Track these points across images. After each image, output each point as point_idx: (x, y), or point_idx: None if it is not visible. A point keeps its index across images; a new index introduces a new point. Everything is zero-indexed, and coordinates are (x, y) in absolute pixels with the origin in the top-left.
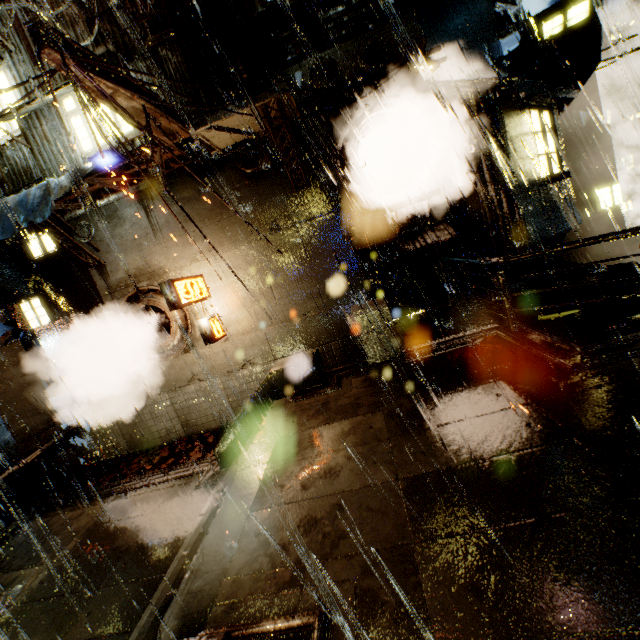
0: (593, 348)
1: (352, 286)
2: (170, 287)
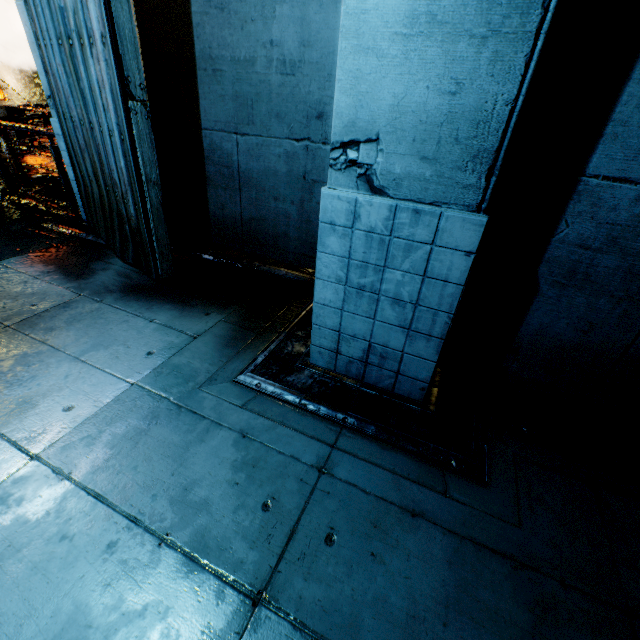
0: (2, 148)
1: None
2: None
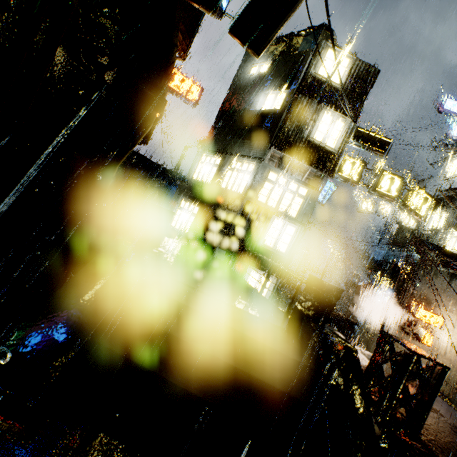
0: None
1: None
2: (416, 308)
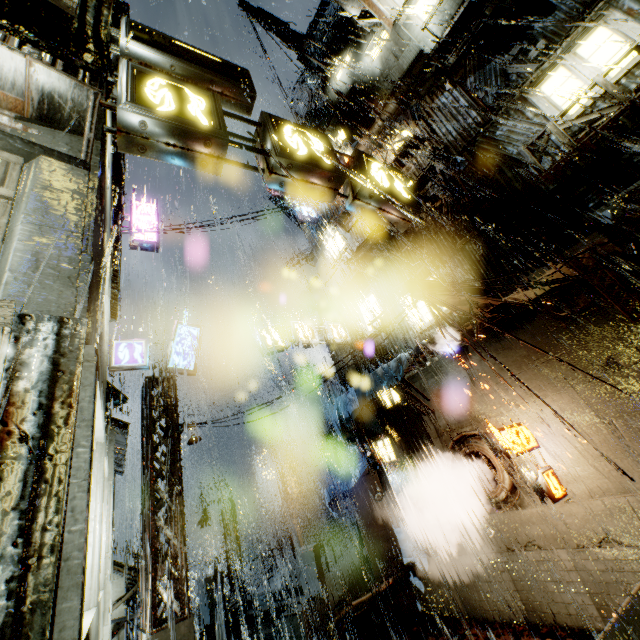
0: None
1: None
2: (496, 436)
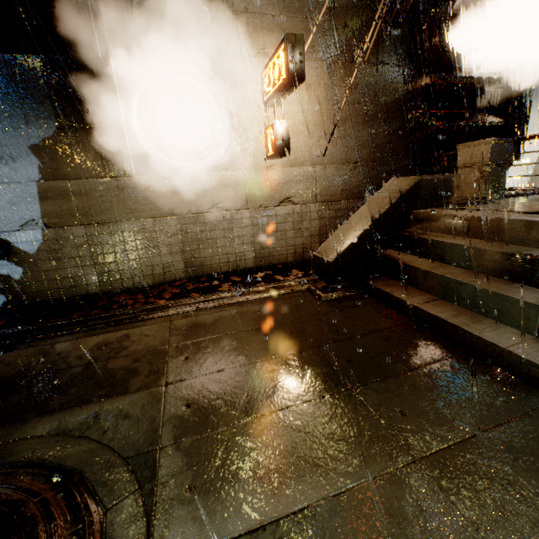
0: None
1: (400, 147)
2: (300, 45)
